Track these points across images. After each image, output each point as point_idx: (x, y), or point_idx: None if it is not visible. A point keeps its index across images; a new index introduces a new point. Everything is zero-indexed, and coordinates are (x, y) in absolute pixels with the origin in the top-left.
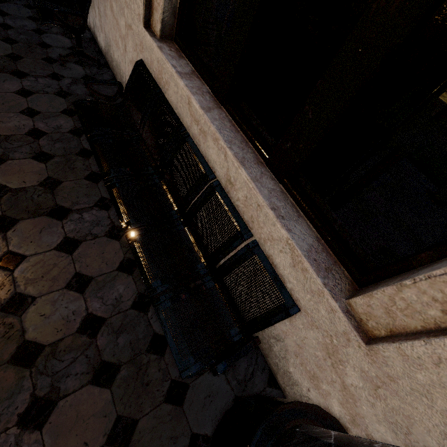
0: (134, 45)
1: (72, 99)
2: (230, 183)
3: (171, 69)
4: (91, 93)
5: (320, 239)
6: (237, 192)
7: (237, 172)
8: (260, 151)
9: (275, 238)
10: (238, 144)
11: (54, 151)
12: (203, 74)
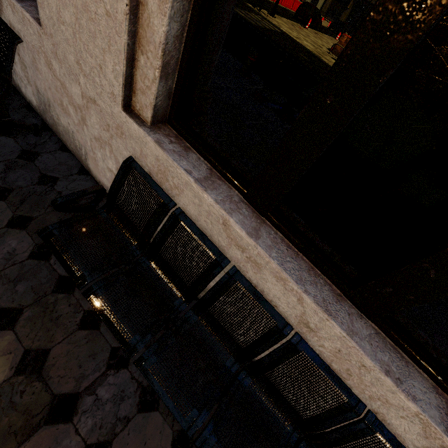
0: (103, 124)
1: (16, 198)
2: (308, 327)
3: (186, 177)
4: (40, 180)
5: (437, 388)
6: (321, 340)
7: (322, 322)
8: (333, 280)
9: (393, 403)
10: (308, 279)
11: (19, 301)
12: (227, 175)
